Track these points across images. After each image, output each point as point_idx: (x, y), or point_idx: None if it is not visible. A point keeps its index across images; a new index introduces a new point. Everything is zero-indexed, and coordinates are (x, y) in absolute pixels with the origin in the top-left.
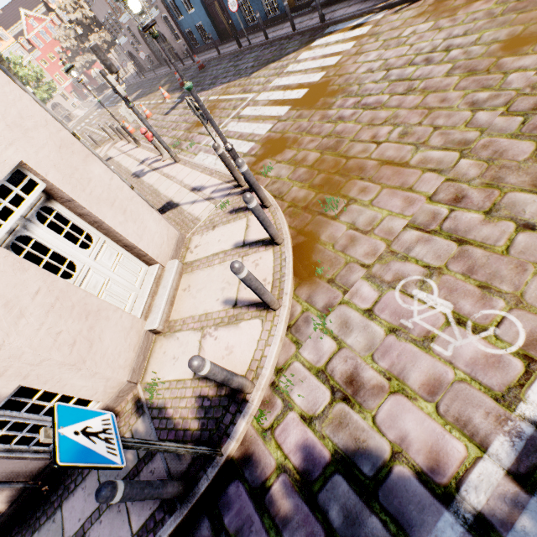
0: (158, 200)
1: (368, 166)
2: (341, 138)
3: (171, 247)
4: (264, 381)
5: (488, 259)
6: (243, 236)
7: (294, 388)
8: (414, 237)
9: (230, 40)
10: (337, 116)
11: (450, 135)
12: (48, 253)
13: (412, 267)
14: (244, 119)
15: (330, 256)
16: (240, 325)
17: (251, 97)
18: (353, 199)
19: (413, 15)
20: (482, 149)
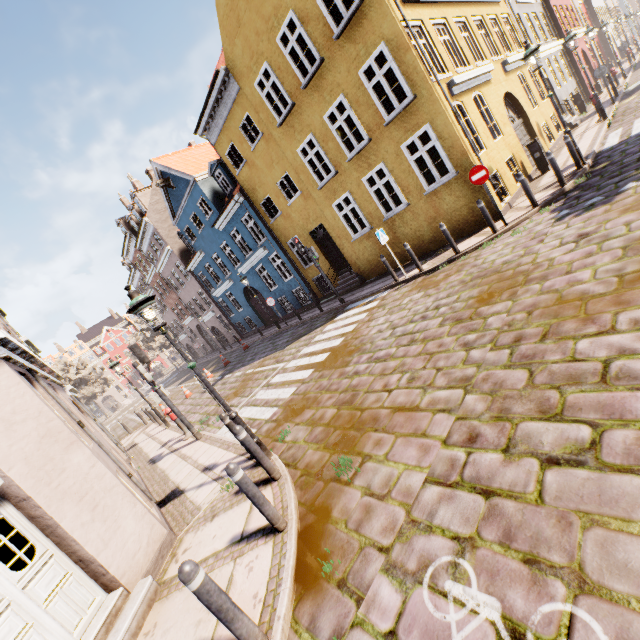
0: (164, 488)
1: (382, 415)
2: (357, 390)
3: (150, 555)
4: None
5: (524, 514)
6: (243, 524)
7: None
8: (436, 495)
9: (273, 325)
10: (353, 371)
11: (452, 374)
12: None
13: (438, 541)
14: (272, 386)
15: (341, 539)
16: None
17: (282, 366)
18: (368, 455)
19: (408, 290)
20: (482, 383)
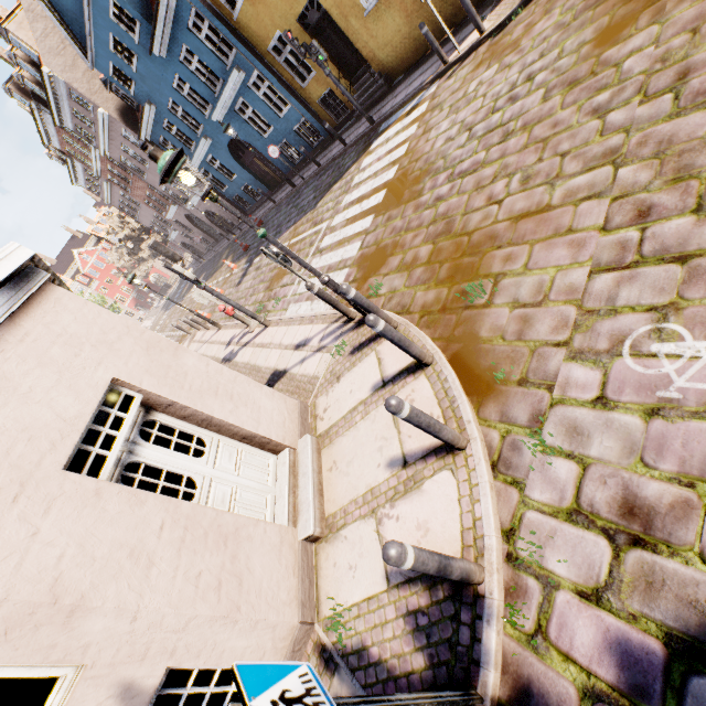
0: (260, 376)
1: (500, 231)
2: (450, 217)
3: (295, 421)
4: (494, 556)
5: None
6: (379, 373)
7: (544, 553)
8: (611, 282)
9: (281, 186)
10: (433, 198)
11: (587, 153)
12: (152, 489)
13: (630, 318)
14: (326, 250)
15: (504, 352)
16: (423, 487)
17: (325, 226)
18: (500, 273)
19: (470, 70)
20: (639, 148)
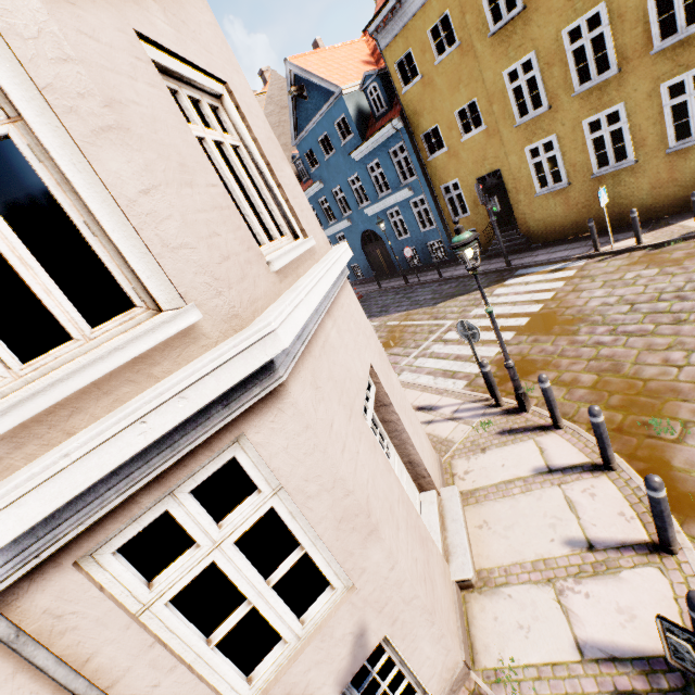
0: None
1: (683, 388)
2: (616, 361)
3: (437, 470)
4: None
5: None
6: (542, 460)
7: None
8: None
9: (388, 277)
10: (593, 341)
11: None
12: None
13: None
14: (453, 342)
15: None
16: (621, 575)
17: (449, 323)
18: (690, 421)
19: (625, 263)
20: None
